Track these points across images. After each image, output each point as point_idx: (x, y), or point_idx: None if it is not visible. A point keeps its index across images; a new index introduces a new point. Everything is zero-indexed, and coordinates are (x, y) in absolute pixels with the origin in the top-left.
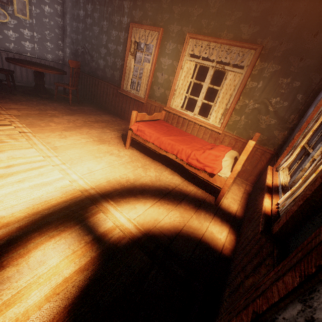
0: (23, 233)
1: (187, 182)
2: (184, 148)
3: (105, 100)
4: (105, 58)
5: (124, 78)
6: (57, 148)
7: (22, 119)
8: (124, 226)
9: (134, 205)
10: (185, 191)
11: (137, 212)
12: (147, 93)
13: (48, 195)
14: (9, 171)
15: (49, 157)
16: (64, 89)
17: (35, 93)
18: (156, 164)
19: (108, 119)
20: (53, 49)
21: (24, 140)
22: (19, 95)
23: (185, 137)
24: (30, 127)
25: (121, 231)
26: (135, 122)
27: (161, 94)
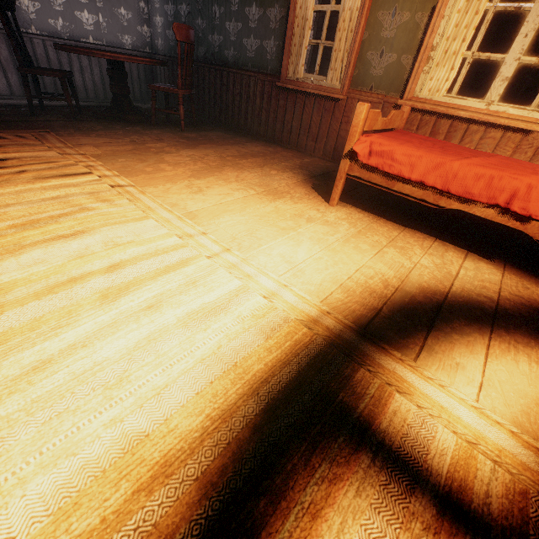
0: (223, 503)
1: (519, 276)
2: (537, 183)
3: (245, 113)
4: (240, 12)
5: (289, 50)
6: (195, 214)
7: (108, 162)
8: (487, 439)
9: (450, 355)
10: (538, 303)
11: (476, 380)
12: (350, 75)
13: (232, 344)
14: (117, 281)
15: (189, 236)
16: (166, 99)
17: (116, 116)
18: (415, 235)
19: (262, 151)
20: (131, 21)
21: (126, 201)
22: (90, 121)
23: (497, 158)
24: (126, 175)
25: (495, 465)
26: (361, 133)
27: (388, 68)
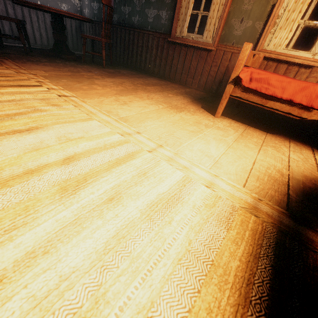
0: None
1: None
2: None
3: (144, 59)
4: None
5: (178, 17)
6: (126, 119)
7: (53, 80)
8: None
9: None
10: None
11: None
12: (219, 34)
13: (200, 238)
14: (74, 173)
15: (128, 134)
16: (92, 46)
17: (57, 55)
18: (277, 138)
19: (159, 82)
20: None
21: (72, 106)
22: (38, 56)
23: None
24: (69, 90)
25: None
26: (243, 66)
27: (246, 30)
